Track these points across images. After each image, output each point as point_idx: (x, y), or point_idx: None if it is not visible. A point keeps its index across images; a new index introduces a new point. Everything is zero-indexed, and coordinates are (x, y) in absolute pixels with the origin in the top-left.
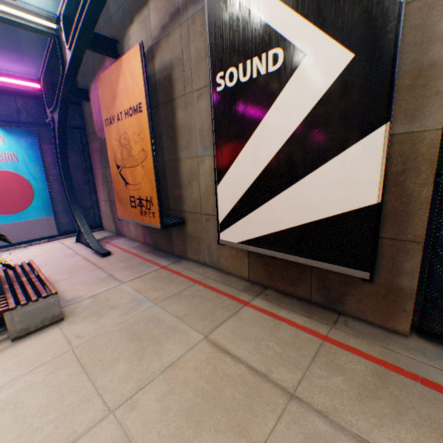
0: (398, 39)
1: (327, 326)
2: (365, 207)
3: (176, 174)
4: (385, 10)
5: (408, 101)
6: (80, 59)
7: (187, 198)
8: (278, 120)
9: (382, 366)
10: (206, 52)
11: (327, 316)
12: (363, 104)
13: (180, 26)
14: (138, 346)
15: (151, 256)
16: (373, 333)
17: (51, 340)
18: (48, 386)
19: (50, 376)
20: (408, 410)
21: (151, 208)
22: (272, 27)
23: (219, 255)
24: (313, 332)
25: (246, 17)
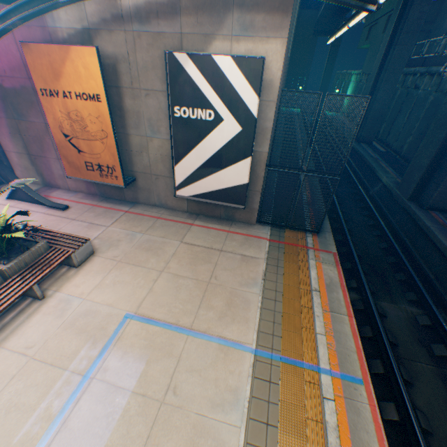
0: (255, 130)
1: (229, 227)
2: (244, 184)
3: (126, 144)
4: (252, 118)
5: (259, 139)
6: (11, 30)
7: (138, 163)
8: (211, 143)
9: (247, 236)
10: (153, 66)
11: (228, 223)
12: (244, 148)
13: (125, 31)
14: (153, 252)
15: (109, 205)
16: (245, 226)
17: (102, 262)
18: (126, 274)
19: (122, 271)
20: (253, 245)
21: (113, 173)
22: (209, 100)
23: (167, 200)
24: (224, 230)
25: (195, 87)
